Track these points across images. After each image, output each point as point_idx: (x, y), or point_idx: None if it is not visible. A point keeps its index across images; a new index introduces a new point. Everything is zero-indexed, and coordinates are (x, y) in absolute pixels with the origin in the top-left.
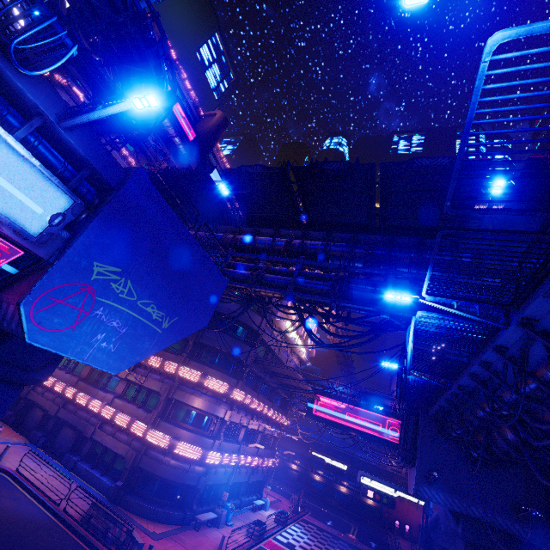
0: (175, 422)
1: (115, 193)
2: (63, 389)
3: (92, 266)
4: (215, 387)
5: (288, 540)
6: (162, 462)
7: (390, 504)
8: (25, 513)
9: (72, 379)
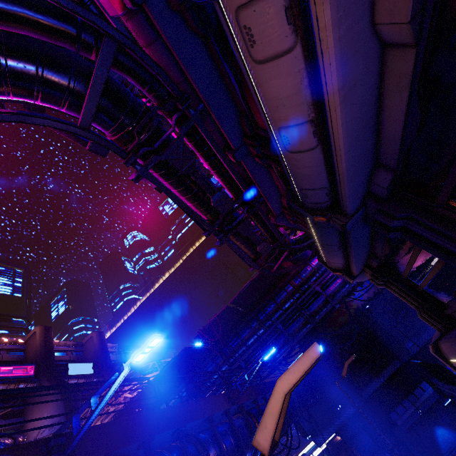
0: None
1: None
2: None
3: None
4: None
5: None
6: None
7: (328, 454)
8: None
9: None
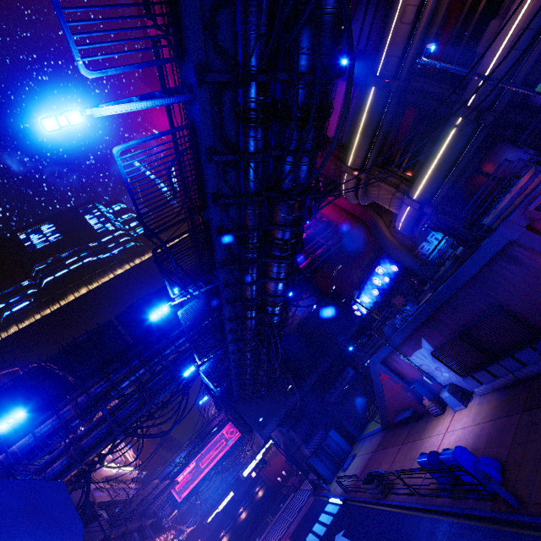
0: None
1: None
2: None
3: None
4: None
5: None
6: None
7: (264, 463)
8: None
9: None
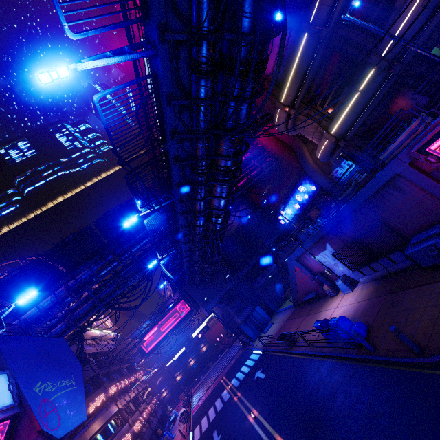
0: None
1: (2, 356)
2: None
3: (35, 392)
4: (97, 404)
5: (197, 400)
6: None
7: (207, 328)
8: None
9: None
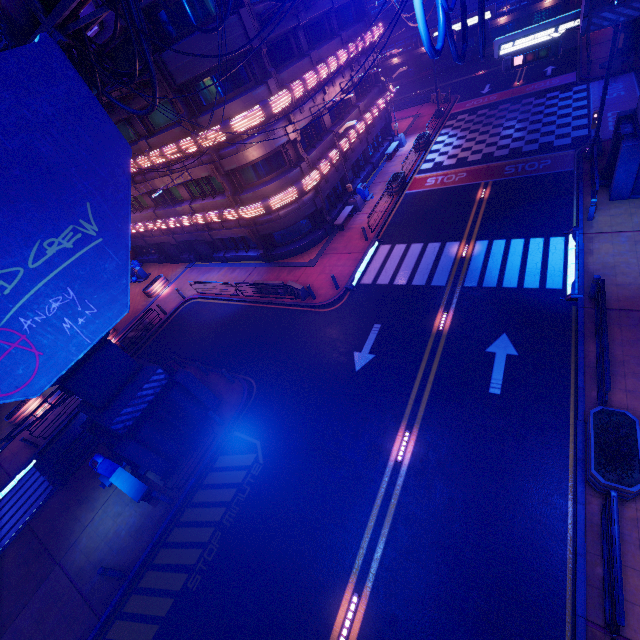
0: (252, 186)
1: None
2: (156, 227)
3: None
4: (248, 125)
5: (434, 163)
6: (274, 221)
7: (551, 54)
8: (226, 314)
9: (150, 215)
